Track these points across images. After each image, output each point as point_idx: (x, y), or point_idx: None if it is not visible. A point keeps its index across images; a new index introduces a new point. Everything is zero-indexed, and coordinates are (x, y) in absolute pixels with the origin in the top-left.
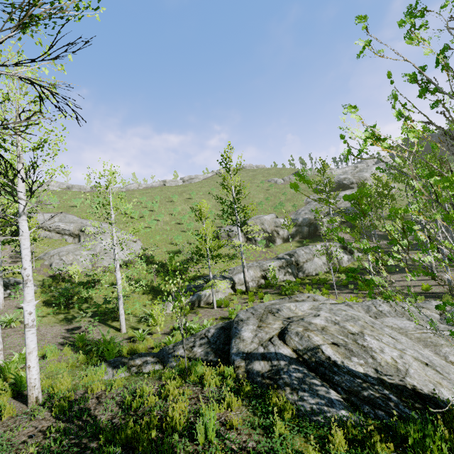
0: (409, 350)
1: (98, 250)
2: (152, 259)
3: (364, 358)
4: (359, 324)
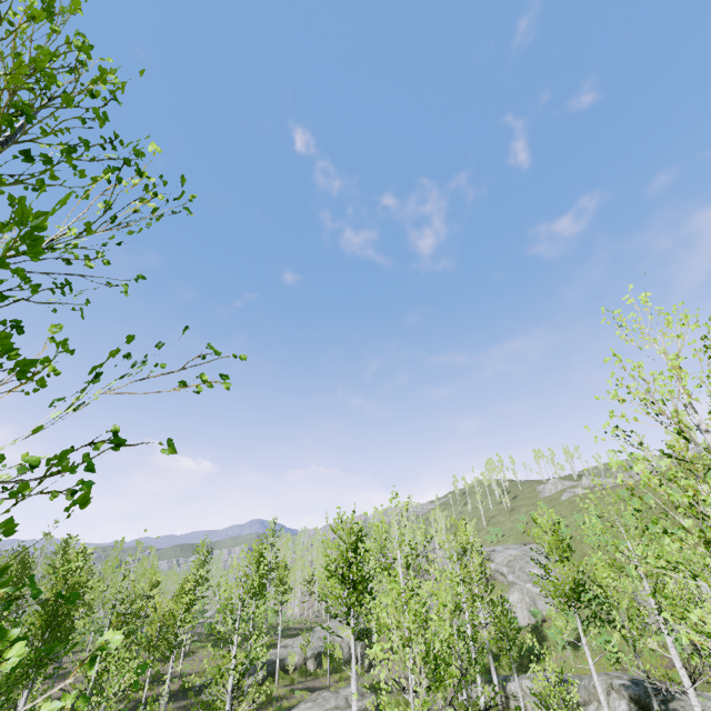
0: (303, 709)
1: (508, 605)
2: (540, 628)
3: (303, 702)
4: (321, 701)
